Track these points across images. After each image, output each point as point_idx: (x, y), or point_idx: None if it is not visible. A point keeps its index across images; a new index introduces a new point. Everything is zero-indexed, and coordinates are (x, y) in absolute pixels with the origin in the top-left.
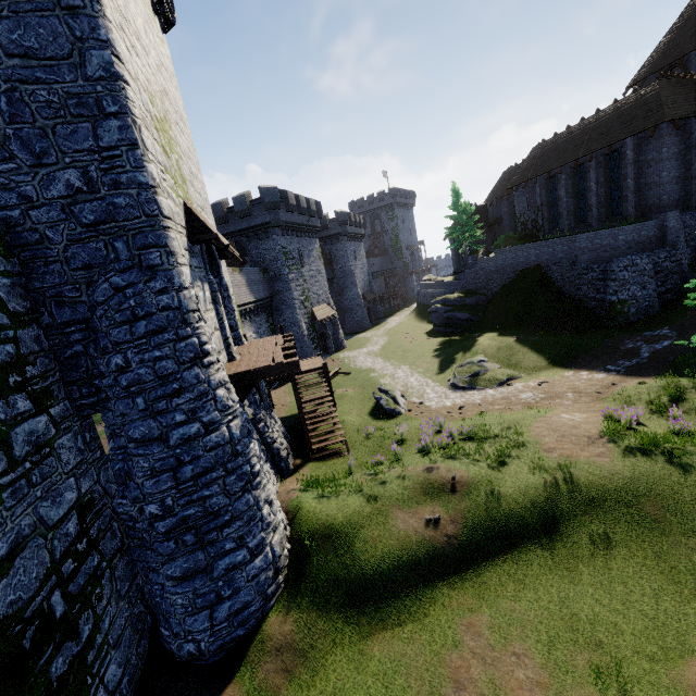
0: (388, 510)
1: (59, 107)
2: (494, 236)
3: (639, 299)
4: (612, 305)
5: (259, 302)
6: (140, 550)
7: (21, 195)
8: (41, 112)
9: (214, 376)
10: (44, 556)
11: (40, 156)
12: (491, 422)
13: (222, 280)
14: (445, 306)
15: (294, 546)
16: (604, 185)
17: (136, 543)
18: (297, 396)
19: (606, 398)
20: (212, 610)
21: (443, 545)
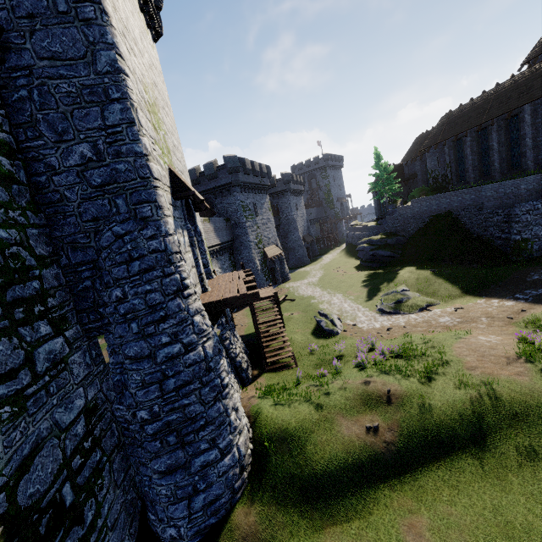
0: (333, 417)
1: (76, 96)
2: (409, 189)
3: (541, 238)
4: (517, 243)
5: (223, 244)
6: (133, 447)
7: (47, 164)
8: (63, 100)
9: (192, 305)
10: (57, 454)
11: (62, 134)
12: (416, 342)
13: (197, 227)
14: (370, 245)
15: (255, 446)
16: (504, 144)
17: (130, 441)
18: (255, 319)
19: (517, 323)
20: (190, 500)
21: (382, 450)
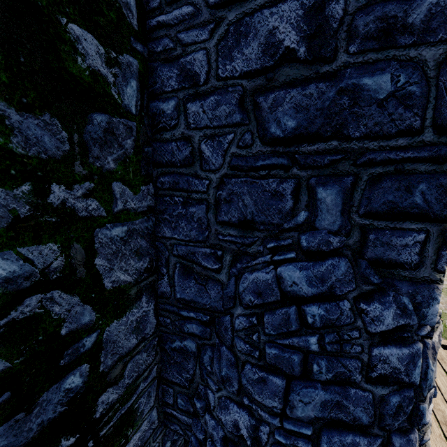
0: None
1: None
2: None
3: None
4: None
5: None
6: None
7: (184, 70)
8: None
9: None
10: None
11: None
12: None
13: None
14: None
15: None
16: None
17: None
18: None
19: None
20: None
21: None
